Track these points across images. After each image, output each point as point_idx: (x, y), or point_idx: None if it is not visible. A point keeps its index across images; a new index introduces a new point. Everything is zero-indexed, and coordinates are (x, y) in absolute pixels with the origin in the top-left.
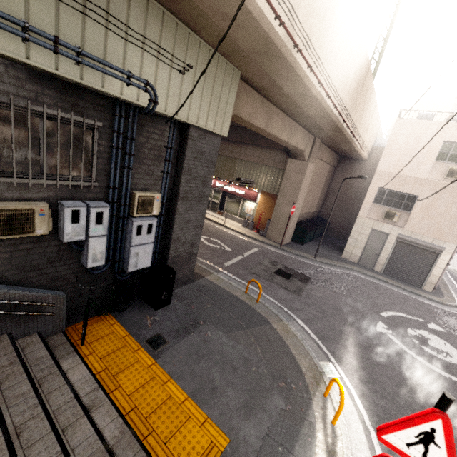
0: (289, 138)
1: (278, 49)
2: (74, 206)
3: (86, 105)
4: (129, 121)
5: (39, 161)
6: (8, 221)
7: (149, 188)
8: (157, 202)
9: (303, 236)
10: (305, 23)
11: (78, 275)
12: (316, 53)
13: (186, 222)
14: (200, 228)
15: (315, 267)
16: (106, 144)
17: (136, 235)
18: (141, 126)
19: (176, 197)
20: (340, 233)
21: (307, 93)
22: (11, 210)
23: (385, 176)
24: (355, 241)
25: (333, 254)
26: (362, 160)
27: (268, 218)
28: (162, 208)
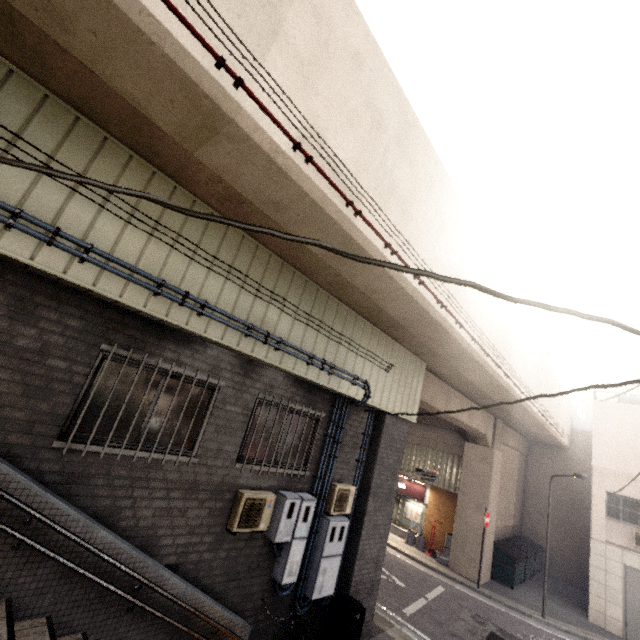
0: (468, 420)
1: (472, 357)
2: (293, 497)
3: (317, 400)
4: (342, 412)
5: (277, 449)
6: (248, 510)
7: (343, 479)
8: (351, 497)
9: (509, 570)
10: (489, 337)
11: (263, 596)
12: (500, 354)
13: (373, 527)
14: (385, 538)
15: (551, 636)
16: (321, 432)
17: (328, 541)
18: (348, 415)
19: (367, 492)
20: (566, 570)
21: (493, 383)
22: (253, 499)
23: (608, 474)
24: (603, 588)
25: (572, 613)
26: (562, 447)
27: (445, 532)
28: (352, 505)
